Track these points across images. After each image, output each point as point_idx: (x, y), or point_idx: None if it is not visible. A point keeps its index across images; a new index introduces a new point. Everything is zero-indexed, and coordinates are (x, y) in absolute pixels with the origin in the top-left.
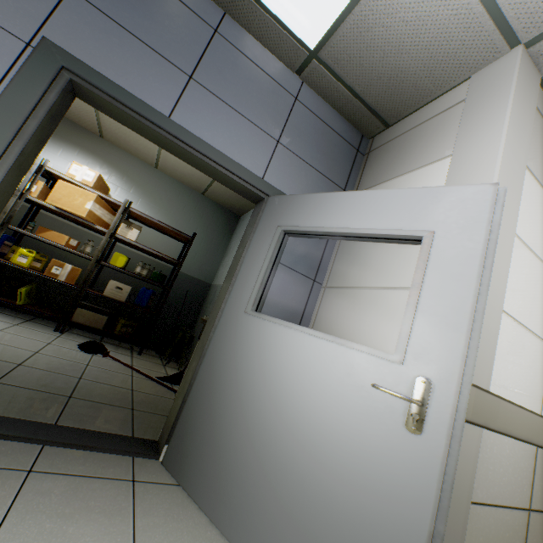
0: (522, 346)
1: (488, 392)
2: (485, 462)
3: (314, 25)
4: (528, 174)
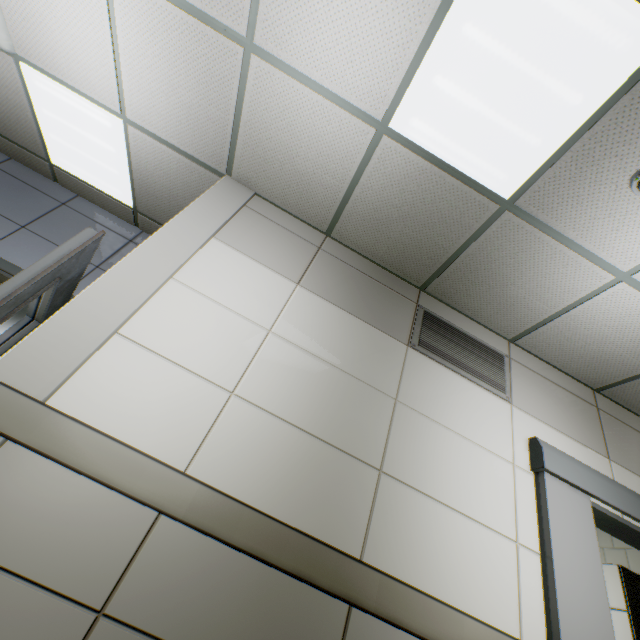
0: (161, 380)
1: (28, 396)
2: (7, 494)
3: (123, 191)
4: (224, 247)
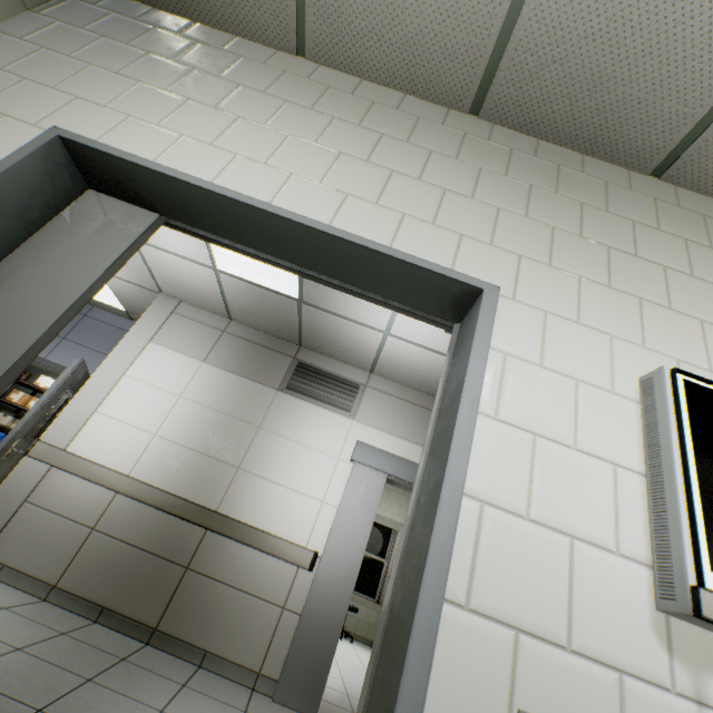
0: (119, 433)
1: (58, 448)
2: (56, 487)
3: (115, 303)
4: (157, 347)
